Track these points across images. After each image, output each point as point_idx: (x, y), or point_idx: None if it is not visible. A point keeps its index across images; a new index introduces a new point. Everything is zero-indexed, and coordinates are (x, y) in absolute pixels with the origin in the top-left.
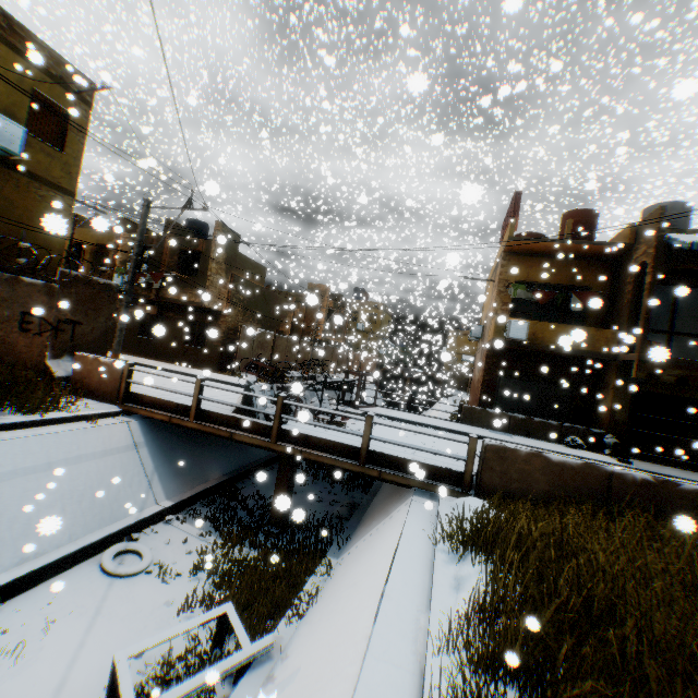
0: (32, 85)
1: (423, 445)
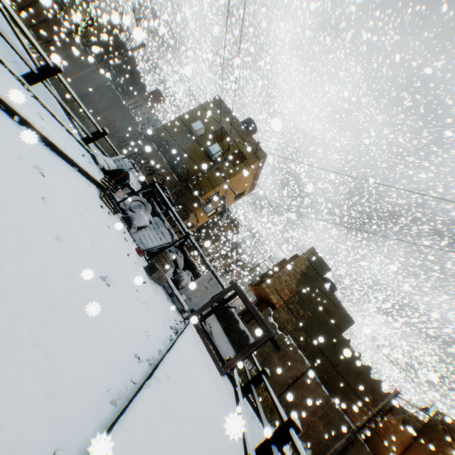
0: (240, 148)
1: (34, 163)
